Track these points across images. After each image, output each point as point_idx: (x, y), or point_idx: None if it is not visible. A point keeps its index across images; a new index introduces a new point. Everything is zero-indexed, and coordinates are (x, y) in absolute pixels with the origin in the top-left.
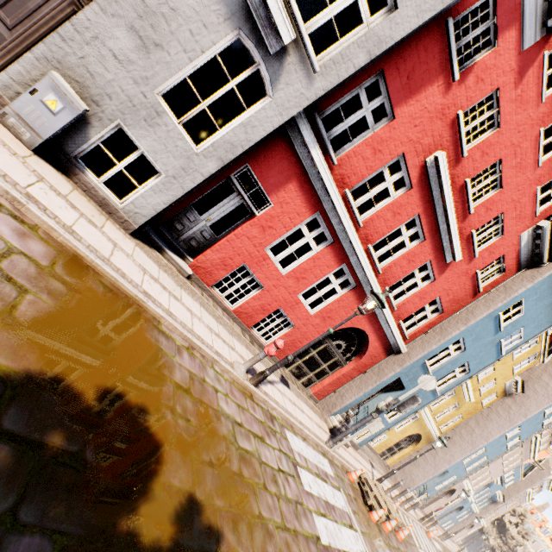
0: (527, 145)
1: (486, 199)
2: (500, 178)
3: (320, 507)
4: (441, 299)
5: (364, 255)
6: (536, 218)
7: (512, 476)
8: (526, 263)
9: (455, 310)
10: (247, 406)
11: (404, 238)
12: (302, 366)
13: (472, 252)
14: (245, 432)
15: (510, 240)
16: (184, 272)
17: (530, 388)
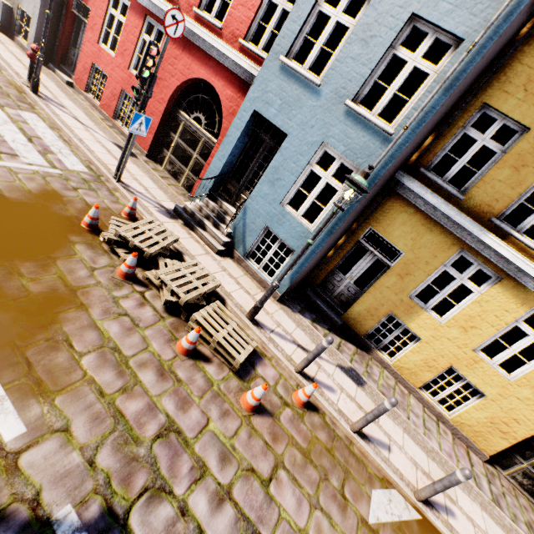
0: None
1: None
2: None
3: None
4: None
5: None
6: None
7: None
8: None
9: None
10: (1, 82)
11: None
12: (174, 161)
13: None
14: None
15: None
16: (65, 80)
17: None
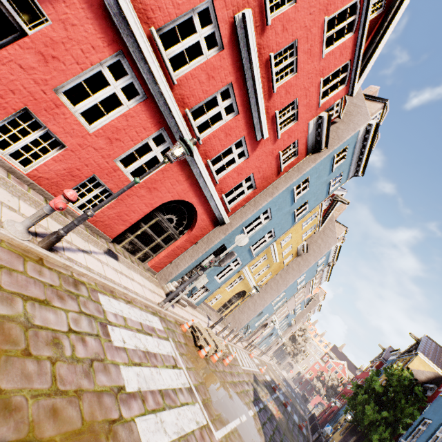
0: (316, 32)
1: (286, 81)
2: (296, 62)
3: (135, 358)
4: (254, 176)
5: (181, 118)
6: (319, 109)
7: (300, 307)
8: (312, 149)
9: (265, 187)
10: (25, 269)
11: (220, 109)
12: (135, 242)
13: (276, 133)
14: (3, 295)
15: (302, 126)
16: None
17: (311, 249)
